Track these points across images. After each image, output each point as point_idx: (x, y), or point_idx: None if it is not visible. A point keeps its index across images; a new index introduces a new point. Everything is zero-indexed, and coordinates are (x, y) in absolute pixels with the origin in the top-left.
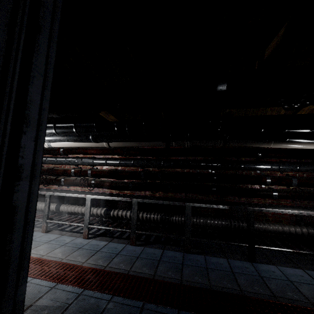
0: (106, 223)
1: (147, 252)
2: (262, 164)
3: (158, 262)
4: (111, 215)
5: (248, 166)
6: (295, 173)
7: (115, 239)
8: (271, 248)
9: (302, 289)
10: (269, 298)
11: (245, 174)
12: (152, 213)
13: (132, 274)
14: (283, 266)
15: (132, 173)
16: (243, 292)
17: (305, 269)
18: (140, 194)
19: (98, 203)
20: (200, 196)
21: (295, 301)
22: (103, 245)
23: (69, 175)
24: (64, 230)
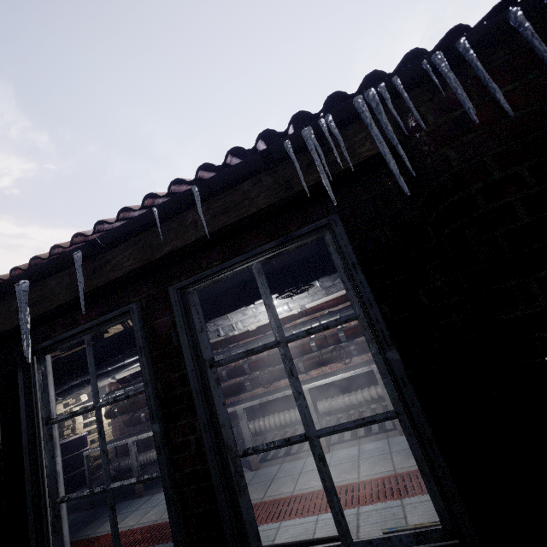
0: None
1: None
2: None
3: None
4: None
5: None
6: None
7: None
8: None
9: None
10: None
11: None
12: None
13: None
14: None
15: None
16: None
17: None
18: None
19: (371, 379)
20: None
21: None
22: None
23: (309, 352)
24: (345, 440)
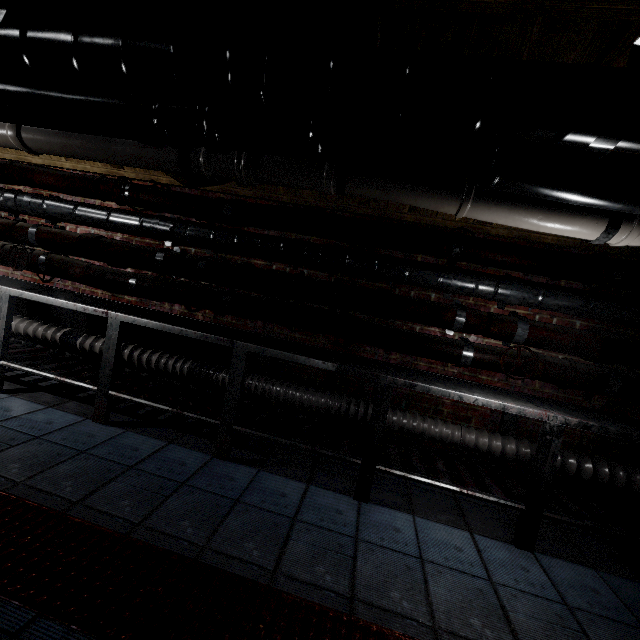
0: (57, 363)
1: (122, 443)
2: (455, 276)
3: (123, 472)
4: (77, 347)
5: (421, 276)
6: (533, 314)
7: (73, 402)
8: (411, 478)
9: (436, 586)
10: (332, 603)
11: (415, 297)
12: (175, 356)
13: (18, 492)
14: (431, 518)
15: (137, 251)
16: (276, 577)
17: (478, 533)
18: (159, 309)
19: (61, 315)
20: (298, 333)
21: (396, 618)
22: (24, 412)
23: None
24: None
